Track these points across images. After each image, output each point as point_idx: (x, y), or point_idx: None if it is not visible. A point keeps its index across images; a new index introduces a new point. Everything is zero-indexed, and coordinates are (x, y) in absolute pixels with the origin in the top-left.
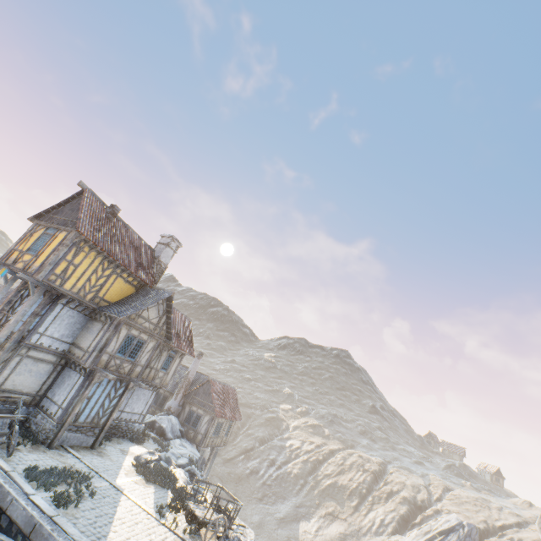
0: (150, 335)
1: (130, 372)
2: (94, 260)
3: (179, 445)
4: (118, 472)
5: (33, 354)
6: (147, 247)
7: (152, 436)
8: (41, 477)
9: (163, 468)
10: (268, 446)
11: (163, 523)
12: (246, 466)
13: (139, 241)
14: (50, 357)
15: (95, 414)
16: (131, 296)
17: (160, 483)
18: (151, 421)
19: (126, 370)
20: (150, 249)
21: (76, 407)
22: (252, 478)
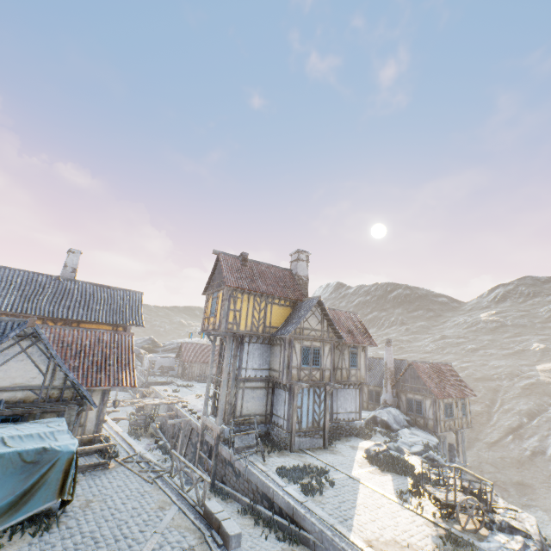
0: (321, 340)
1: (321, 377)
2: (248, 301)
3: (409, 434)
4: (352, 465)
5: (248, 385)
6: (283, 270)
7: (378, 430)
8: (288, 473)
9: (394, 457)
10: (542, 419)
11: (407, 507)
12: (521, 447)
13: (274, 269)
14: (260, 384)
15: (312, 419)
16: (290, 315)
17: (395, 472)
18: (371, 417)
19: (317, 377)
20: (286, 271)
21: (293, 417)
22: (537, 460)
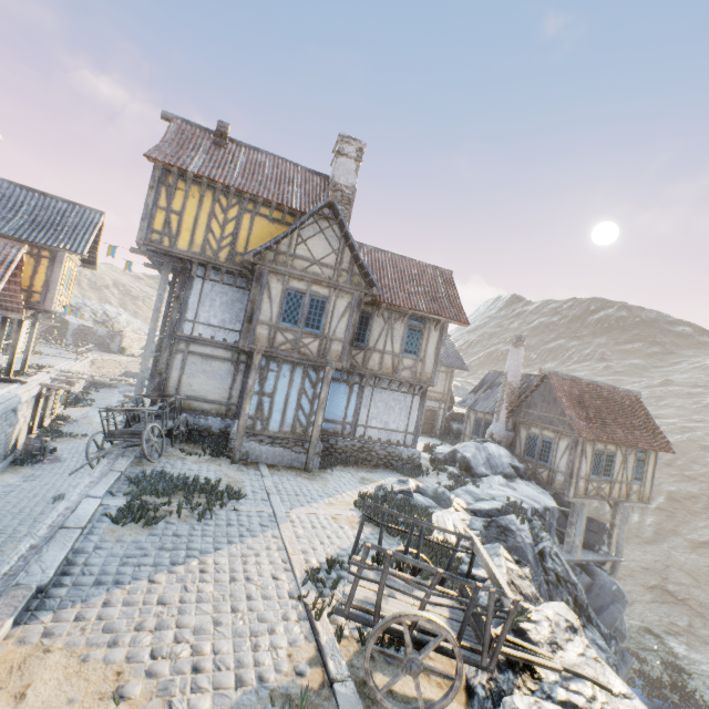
0: (331, 286)
1: (322, 352)
2: (201, 200)
3: (499, 486)
4: (316, 500)
5: (197, 350)
6: (310, 174)
7: (449, 471)
8: (142, 481)
9: (407, 504)
10: None
11: (300, 597)
12: None
13: (289, 168)
14: (221, 352)
15: (294, 421)
16: None
17: (386, 527)
18: (450, 451)
19: (312, 350)
20: (317, 177)
21: (244, 406)
22: None
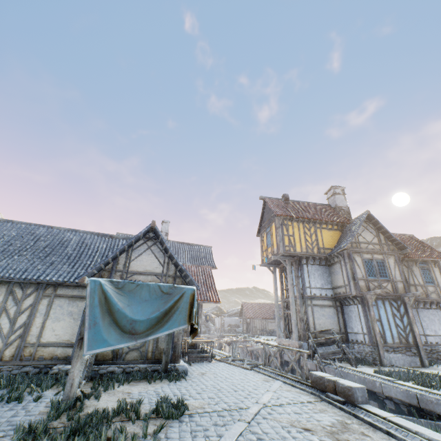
0: (382, 253)
1: (394, 290)
2: (298, 227)
3: None
4: None
5: (315, 303)
6: (322, 206)
7: None
8: (390, 372)
9: None
10: None
11: None
12: None
13: (314, 205)
14: (326, 302)
15: (397, 334)
16: (340, 237)
17: None
18: None
19: (389, 289)
20: (325, 206)
21: (374, 328)
22: None
